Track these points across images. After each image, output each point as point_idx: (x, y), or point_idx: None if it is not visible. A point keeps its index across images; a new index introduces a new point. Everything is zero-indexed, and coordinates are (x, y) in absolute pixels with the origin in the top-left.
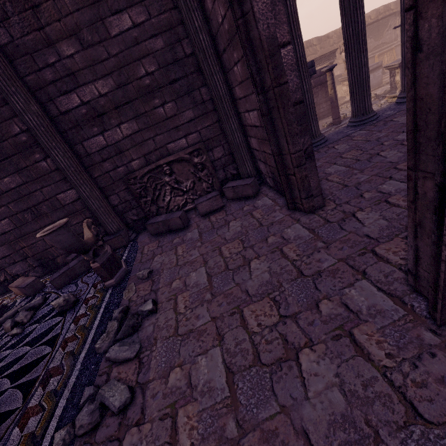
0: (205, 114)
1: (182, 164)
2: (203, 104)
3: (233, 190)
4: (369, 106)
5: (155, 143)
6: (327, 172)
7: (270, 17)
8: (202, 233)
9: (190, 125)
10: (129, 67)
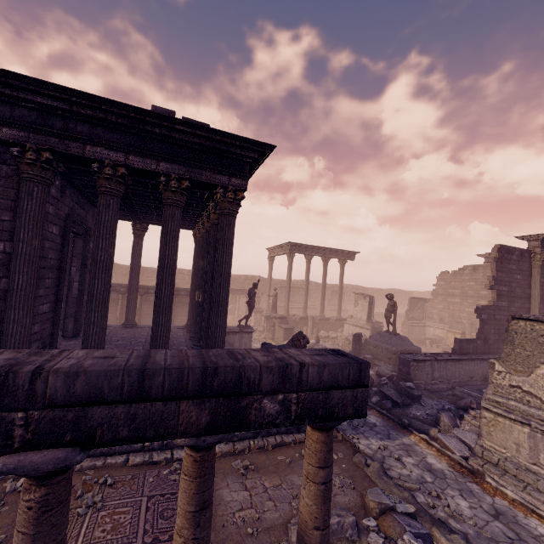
0: None
1: None
2: None
3: None
4: None
5: None
6: None
7: (74, 274)
8: None
9: None
10: None
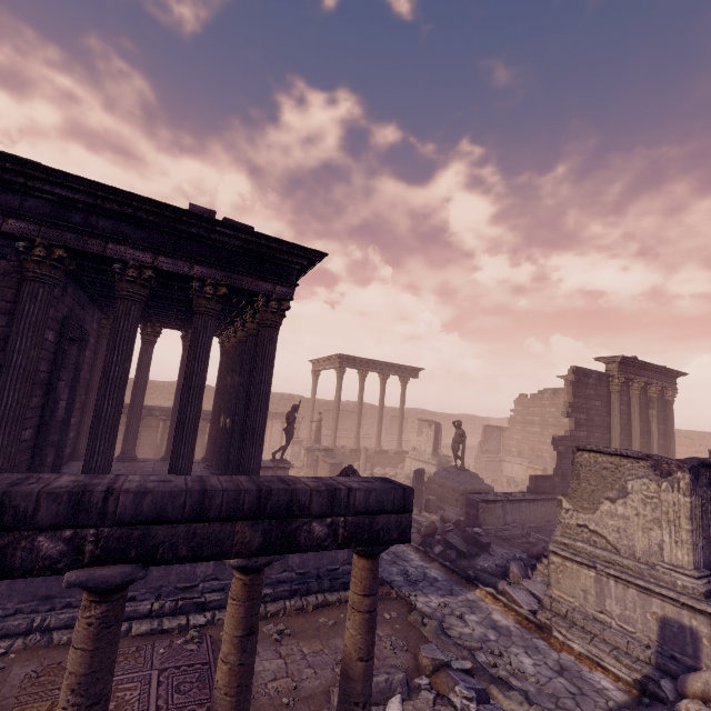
0: None
1: None
2: None
3: None
4: None
5: None
6: None
7: (62, 390)
8: None
9: None
10: None
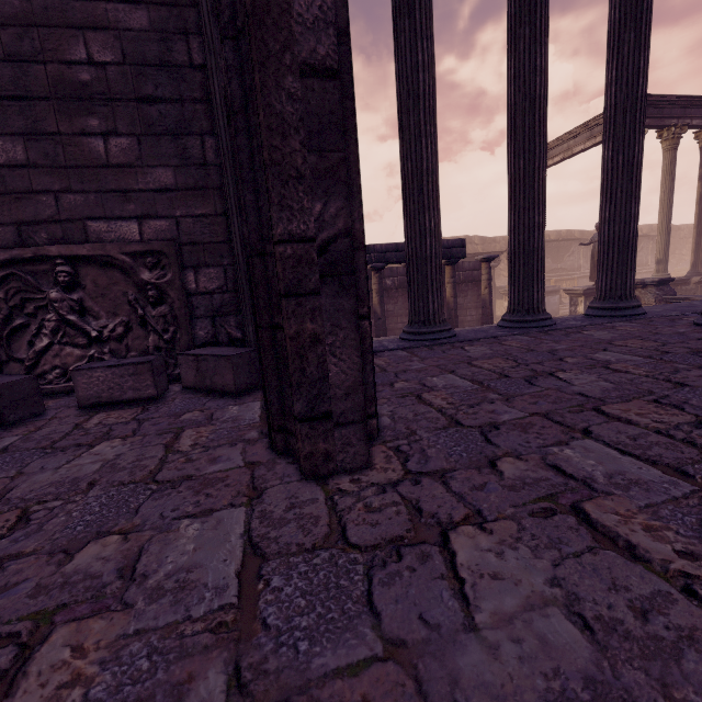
0: (201, 189)
1: (112, 275)
2: (204, 169)
3: (197, 365)
4: (540, 301)
5: (59, 206)
6: (427, 383)
7: None
8: (2, 453)
9: (160, 199)
10: (52, 33)
